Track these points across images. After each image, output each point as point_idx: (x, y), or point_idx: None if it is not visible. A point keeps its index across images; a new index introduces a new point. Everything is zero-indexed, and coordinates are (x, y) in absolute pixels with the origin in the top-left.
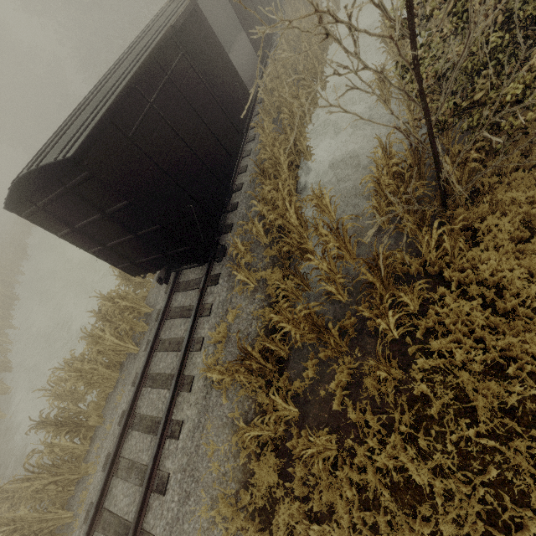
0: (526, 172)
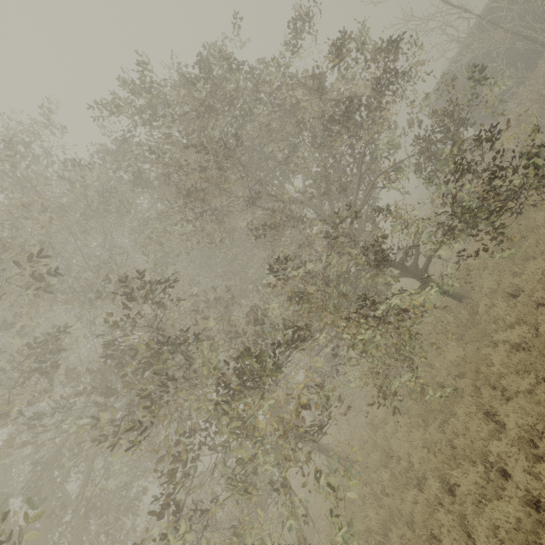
0: None
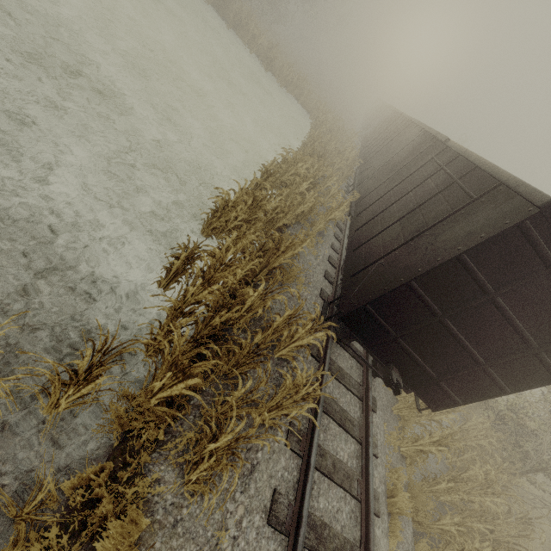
0: None
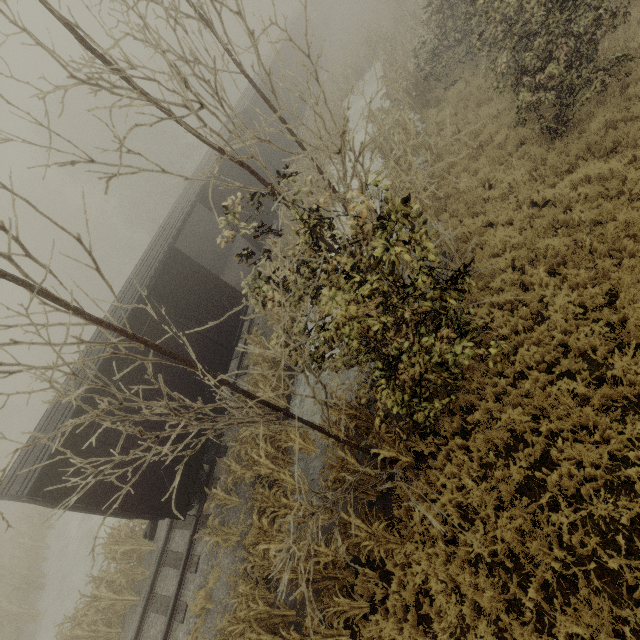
0: (462, 440)
